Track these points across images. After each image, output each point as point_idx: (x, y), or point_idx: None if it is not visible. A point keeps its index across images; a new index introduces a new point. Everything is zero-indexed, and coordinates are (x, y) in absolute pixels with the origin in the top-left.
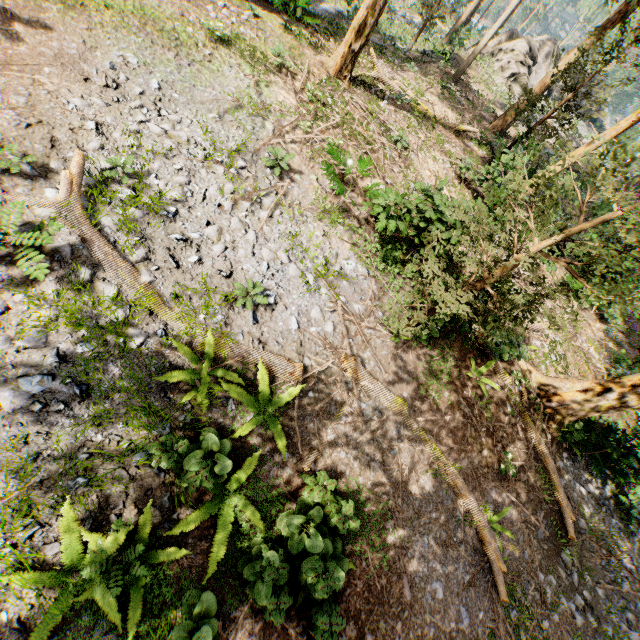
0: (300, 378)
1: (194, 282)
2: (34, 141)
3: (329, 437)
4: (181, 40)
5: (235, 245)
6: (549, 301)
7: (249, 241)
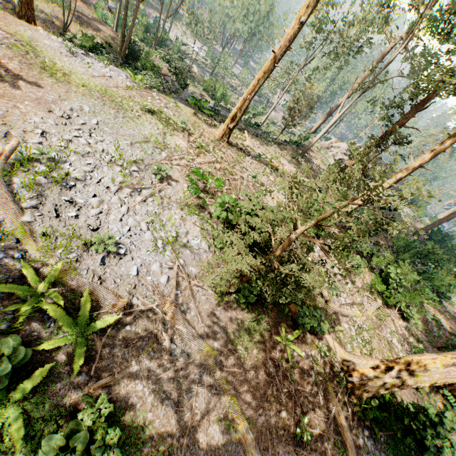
0: (121, 311)
1: (65, 228)
2: None
3: (132, 368)
4: (123, 106)
5: (109, 212)
6: (359, 296)
7: (121, 212)
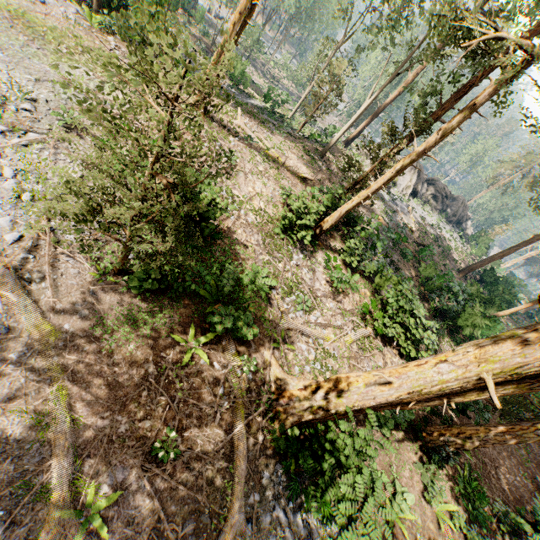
0: None
1: None
2: None
3: None
4: (46, 38)
5: None
6: (342, 320)
7: None
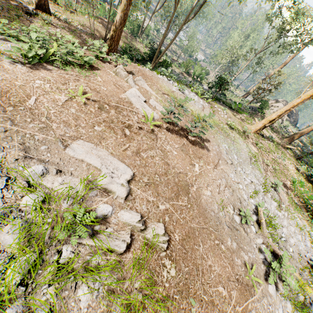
0: None
1: (297, 263)
2: (236, 201)
3: None
4: (226, 131)
5: (291, 235)
6: None
7: (292, 231)
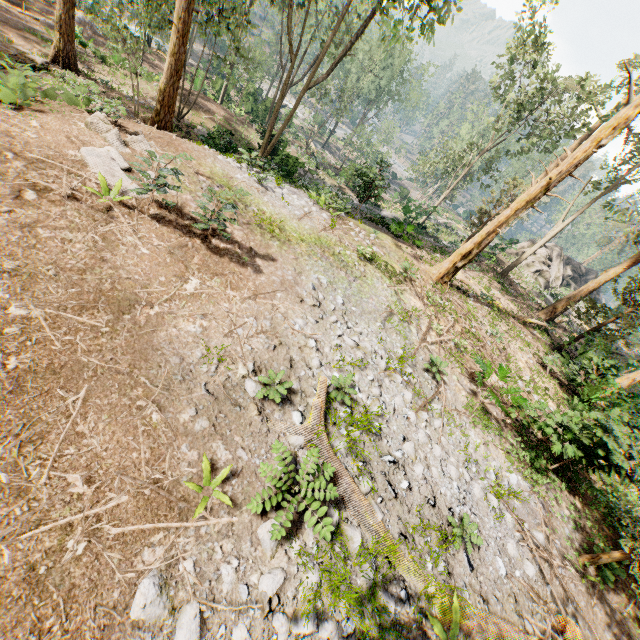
0: None
1: (411, 515)
2: (278, 362)
3: None
4: (345, 260)
5: (427, 462)
6: None
7: (436, 456)
